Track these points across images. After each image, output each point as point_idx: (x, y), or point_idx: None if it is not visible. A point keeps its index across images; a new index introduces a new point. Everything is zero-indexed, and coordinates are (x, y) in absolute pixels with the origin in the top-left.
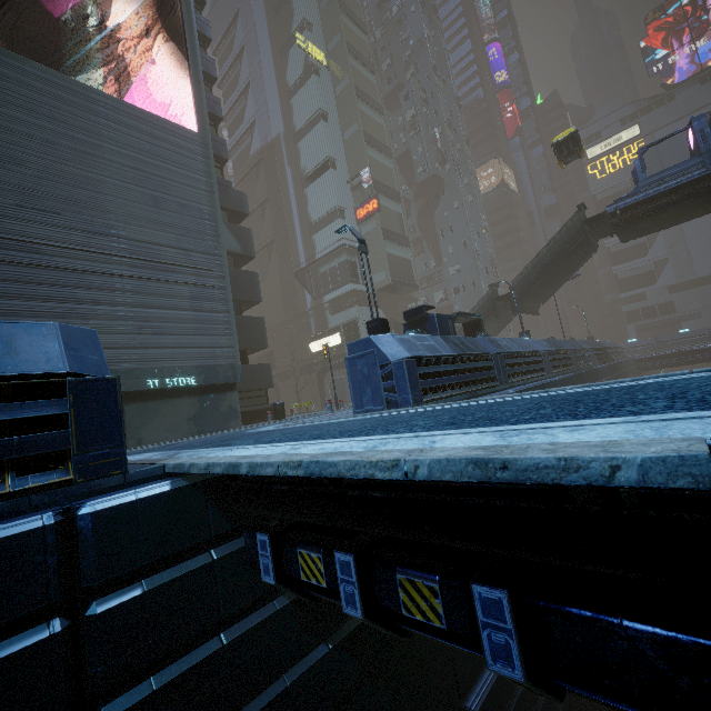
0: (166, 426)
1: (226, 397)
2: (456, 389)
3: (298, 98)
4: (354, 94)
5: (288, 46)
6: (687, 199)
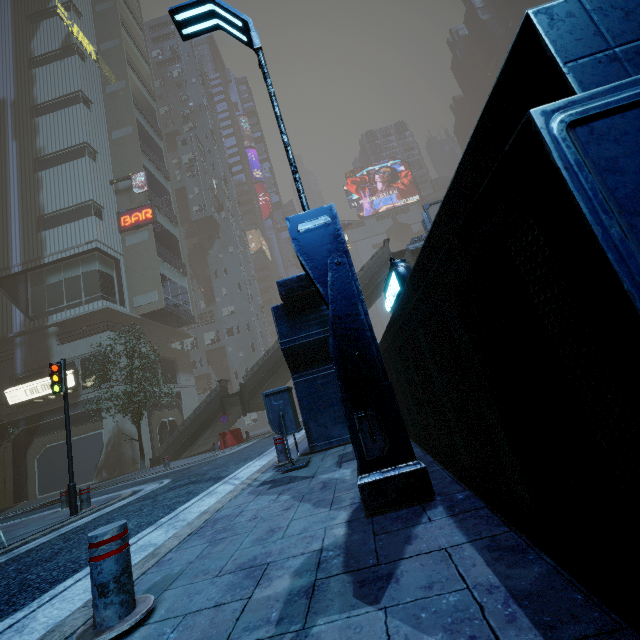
0: None
1: None
2: None
3: (47, 70)
4: (132, 99)
5: (41, 16)
6: None
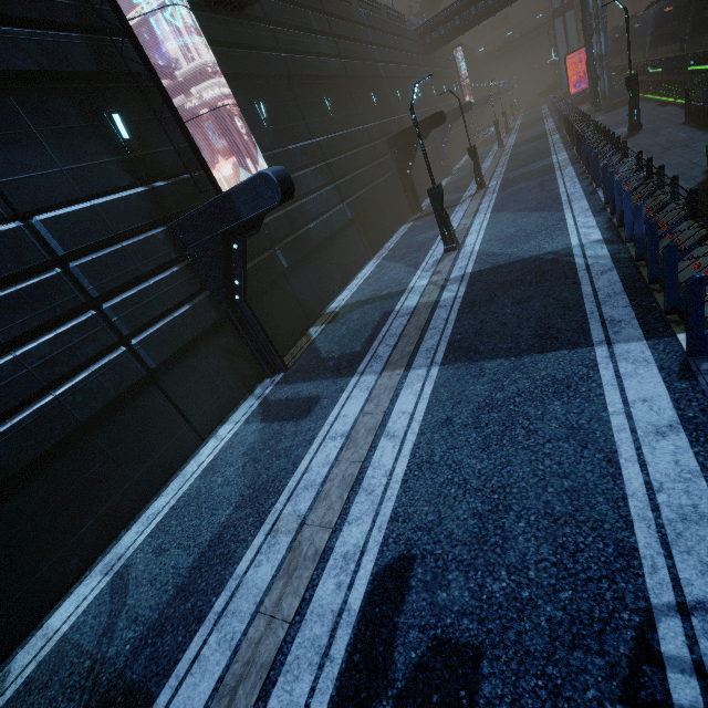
0: None
1: None
2: None
3: None
4: None
5: None
6: None
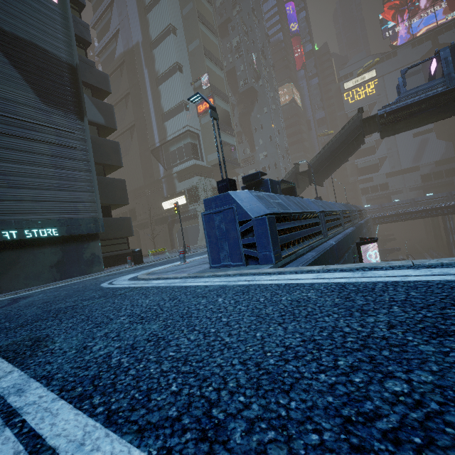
0: (26, 274)
1: (88, 245)
2: (300, 243)
3: (153, 14)
4: (197, 16)
5: None
6: (431, 108)
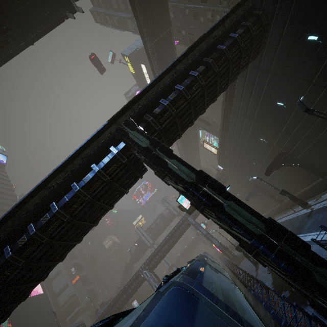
0: None
1: None
2: None
3: None
4: None
5: None
6: (139, 255)
